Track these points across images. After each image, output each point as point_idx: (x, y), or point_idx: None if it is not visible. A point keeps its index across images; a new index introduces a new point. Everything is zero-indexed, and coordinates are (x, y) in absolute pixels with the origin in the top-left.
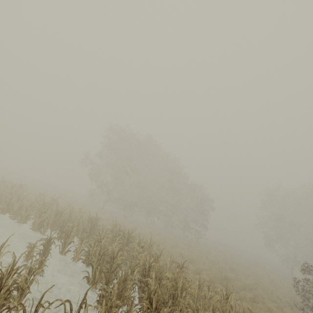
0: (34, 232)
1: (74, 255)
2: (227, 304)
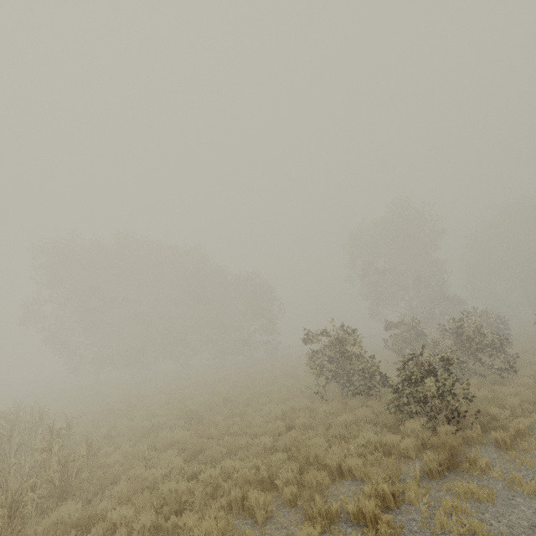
0: None
1: None
2: (53, 458)
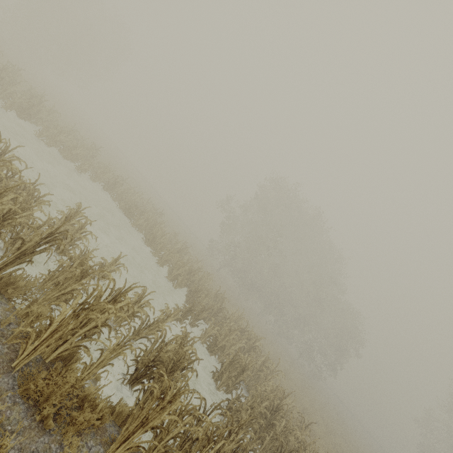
0: (167, 281)
1: (202, 335)
2: None
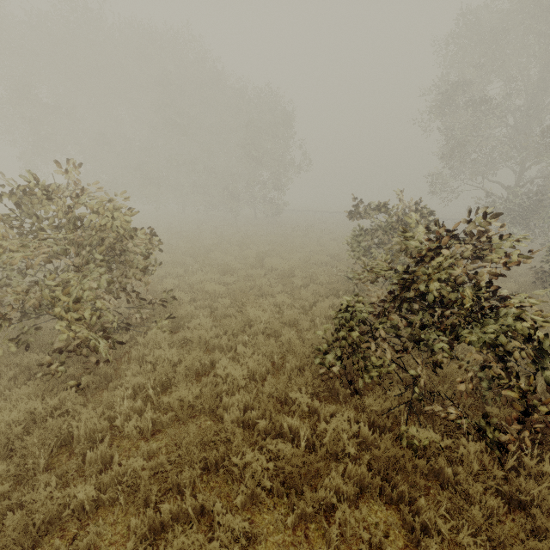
0: None
1: None
2: None
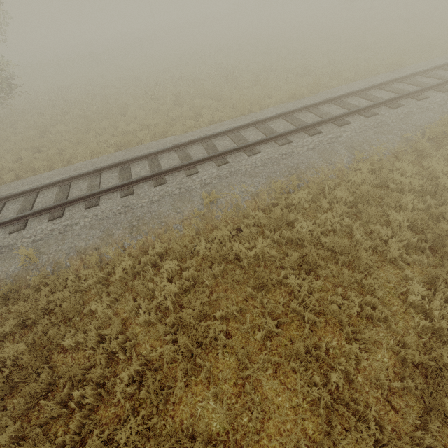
0: None
1: None
2: None
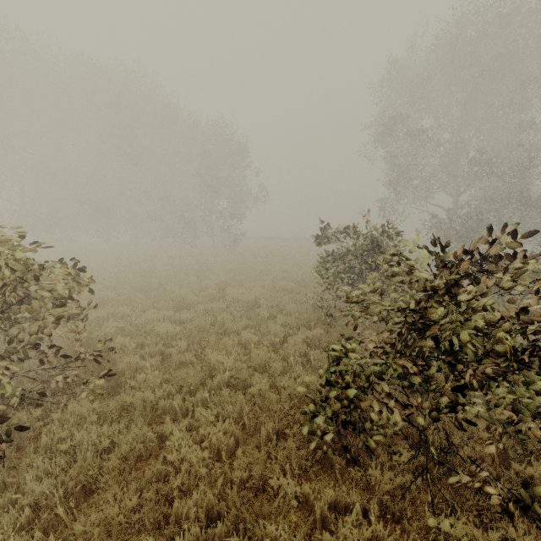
0: None
1: None
2: None
